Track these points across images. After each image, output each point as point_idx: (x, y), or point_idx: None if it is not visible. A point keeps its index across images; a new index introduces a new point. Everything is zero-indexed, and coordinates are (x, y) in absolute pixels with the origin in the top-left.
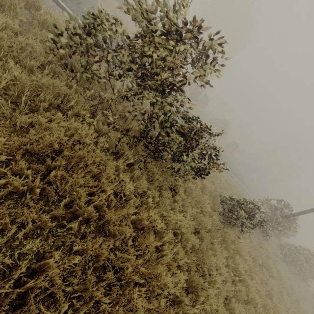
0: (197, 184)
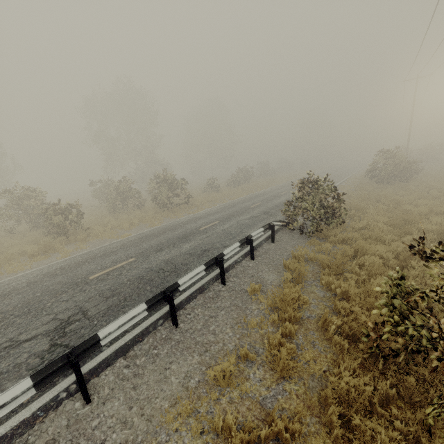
0: None
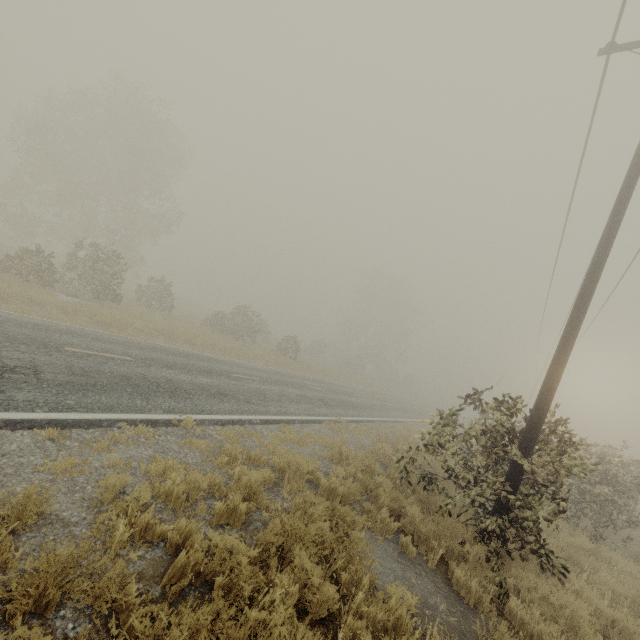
0: None
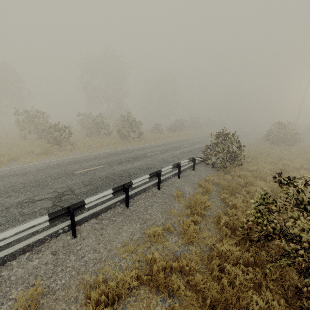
0: None
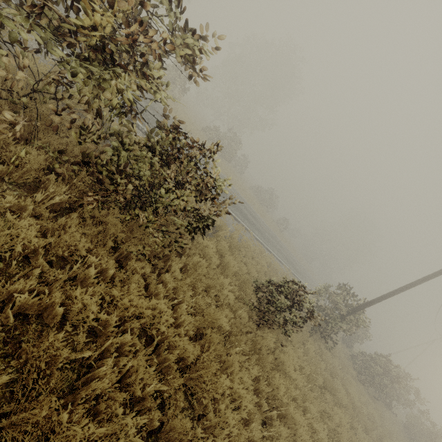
0: (212, 260)
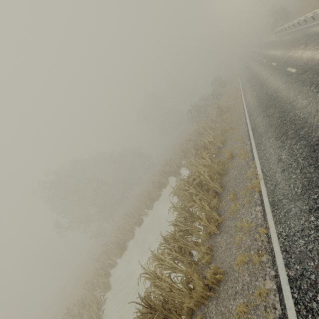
0: None
